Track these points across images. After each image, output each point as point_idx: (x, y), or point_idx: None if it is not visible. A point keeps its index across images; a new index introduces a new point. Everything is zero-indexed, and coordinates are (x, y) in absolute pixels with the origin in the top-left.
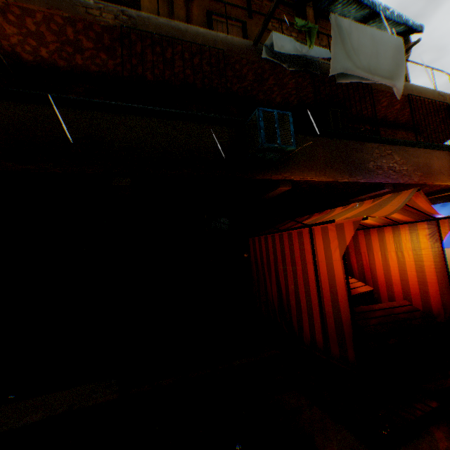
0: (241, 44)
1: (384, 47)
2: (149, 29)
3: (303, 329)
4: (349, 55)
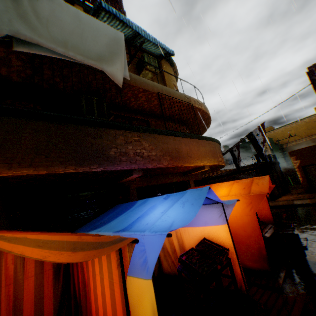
0: None
1: (97, 32)
2: None
3: None
4: (25, 18)
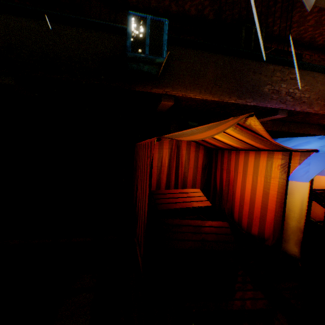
0: None
1: None
2: None
3: (137, 226)
4: None
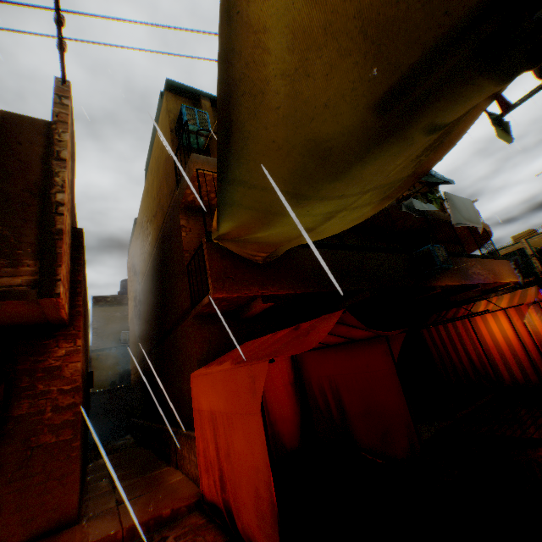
0: (392, 203)
1: (467, 206)
2: None
3: (501, 376)
4: (459, 213)
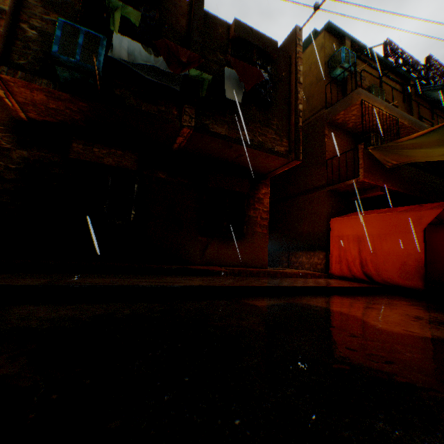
0: None
1: None
2: None
3: None
4: None
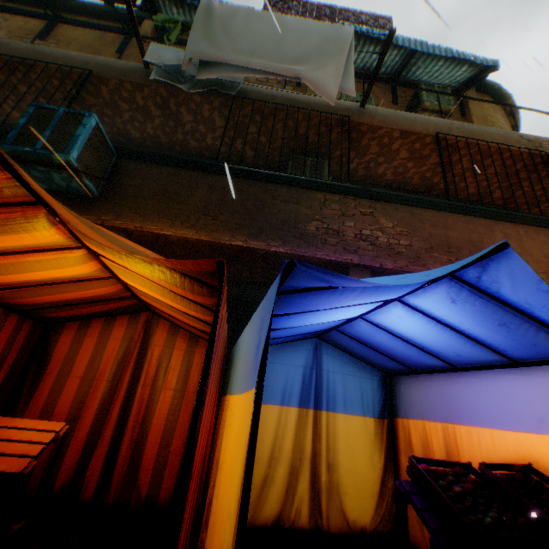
0: (126, 67)
1: (304, 34)
2: (3, 52)
3: None
4: (211, 38)
